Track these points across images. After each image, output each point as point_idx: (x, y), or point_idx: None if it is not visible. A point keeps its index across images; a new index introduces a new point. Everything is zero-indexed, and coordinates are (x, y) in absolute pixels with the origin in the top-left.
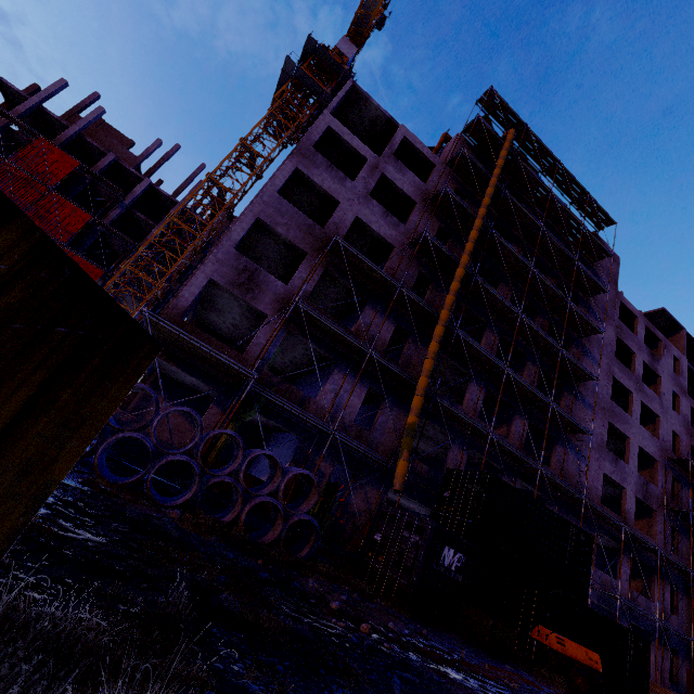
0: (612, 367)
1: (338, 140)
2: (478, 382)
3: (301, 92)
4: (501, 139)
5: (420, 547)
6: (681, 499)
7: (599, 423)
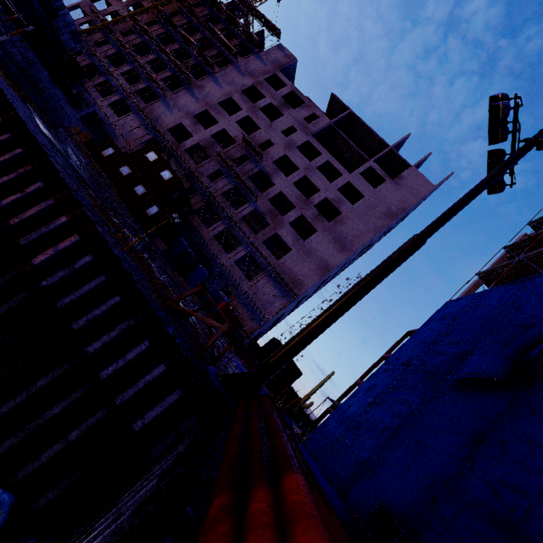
0: (234, 93)
1: None
2: (130, 65)
3: None
4: None
5: None
6: (243, 166)
7: (197, 106)
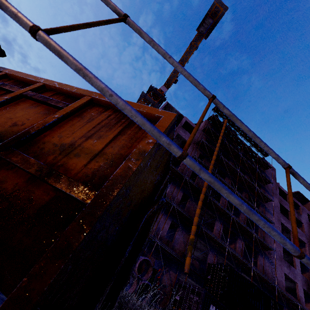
0: (279, 217)
1: None
2: (220, 221)
3: (147, 102)
4: (222, 122)
5: (199, 303)
6: None
7: (278, 245)
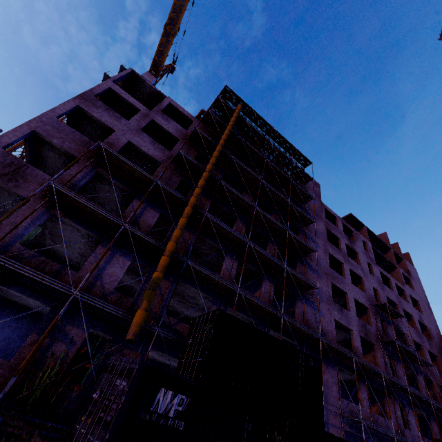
0: (326, 246)
1: (120, 99)
2: (232, 256)
3: None
4: (234, 110)
5: (124, 393)
6: (389, 334)
7: (325, 283)
